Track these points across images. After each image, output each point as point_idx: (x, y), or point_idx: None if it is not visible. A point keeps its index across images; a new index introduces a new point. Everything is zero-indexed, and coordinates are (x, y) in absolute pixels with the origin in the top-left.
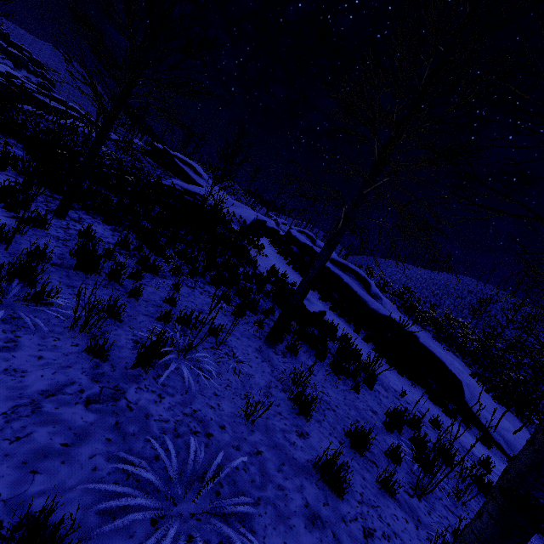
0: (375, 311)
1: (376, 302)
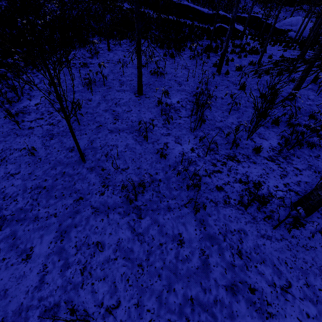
0: (208, 14)
1: (205, 9)
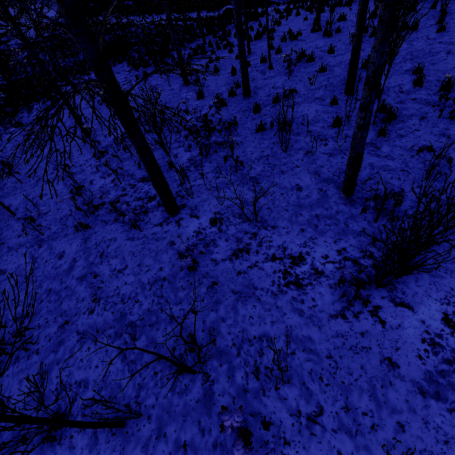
0: None
1: None
